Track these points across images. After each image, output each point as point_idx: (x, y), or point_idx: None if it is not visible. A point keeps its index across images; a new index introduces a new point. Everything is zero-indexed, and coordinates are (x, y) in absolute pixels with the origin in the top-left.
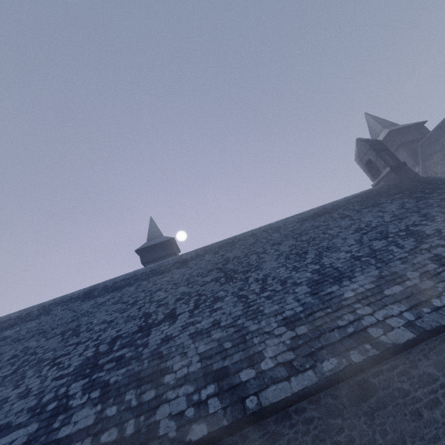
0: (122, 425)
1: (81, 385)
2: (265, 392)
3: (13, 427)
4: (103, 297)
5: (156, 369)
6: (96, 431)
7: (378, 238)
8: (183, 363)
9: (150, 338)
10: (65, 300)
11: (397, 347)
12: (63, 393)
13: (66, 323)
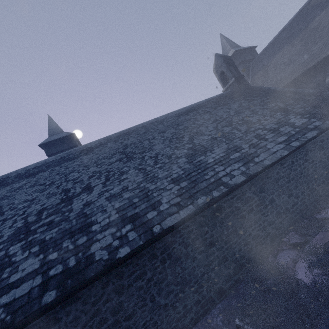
0: (65, 262)
1: (19, 246)
2: (164, 222)
3: None
4: (19, 183)
5: (84, 224)
6: (44, 270)
7: (227, 125)
8: (104, 216)
9: (73, 206)
10: None
11: (237, 185)
12: (3, 255)
13: None
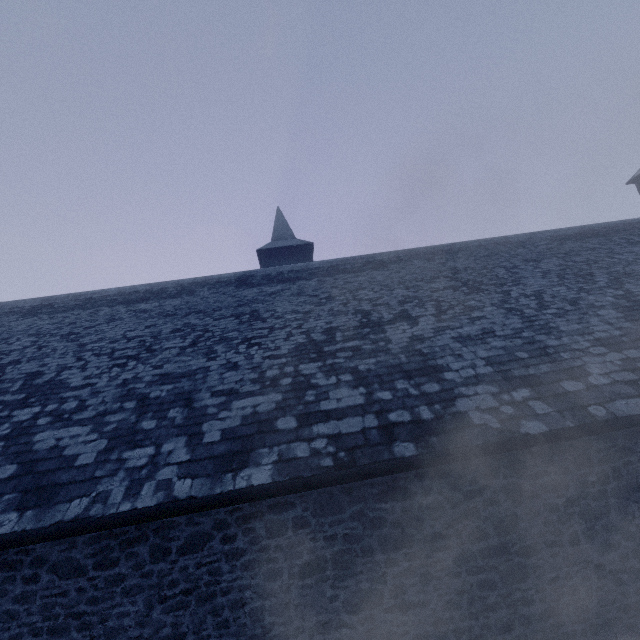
0: (412, 410)
1: (314, 367)
2: (612, 404)
3: (243, 393)
4: (271, 287)
5: (424, 365)
6: (376, 410)
7: None
8: (462, 364)
9: (389, 335)
10: (210, 281)
11: None
12: (294, 372)
13: (232, 307)
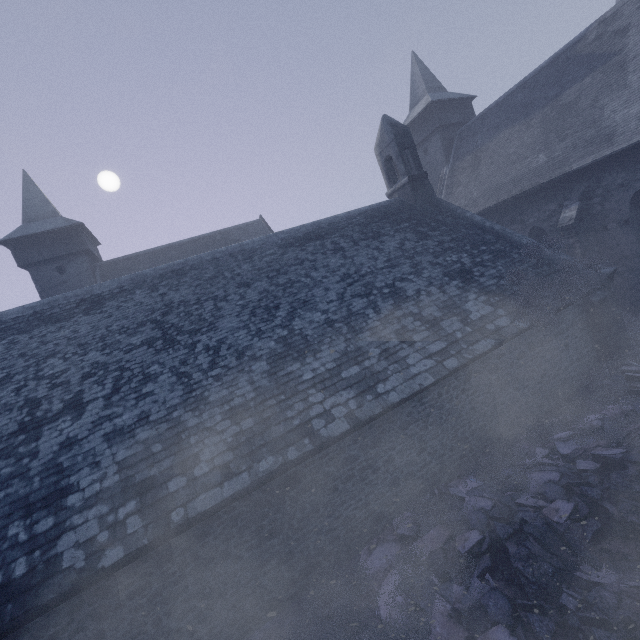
0: (8, 567)
1: None
2: (194, 502)
3: None
4: None
5: (54, 489)
6: None
7: (361, 294)
8: (94, 477)
9: (41, 444)
10: None
11: (331, 440)
12: None
13: None
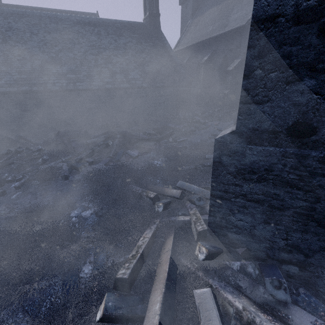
0: None
1: None
2: None
3: None
4: None
5: None
6: None
7: (94, 54)
8: None
9: None
10: None
11: (50, 90)
12: None
13: None
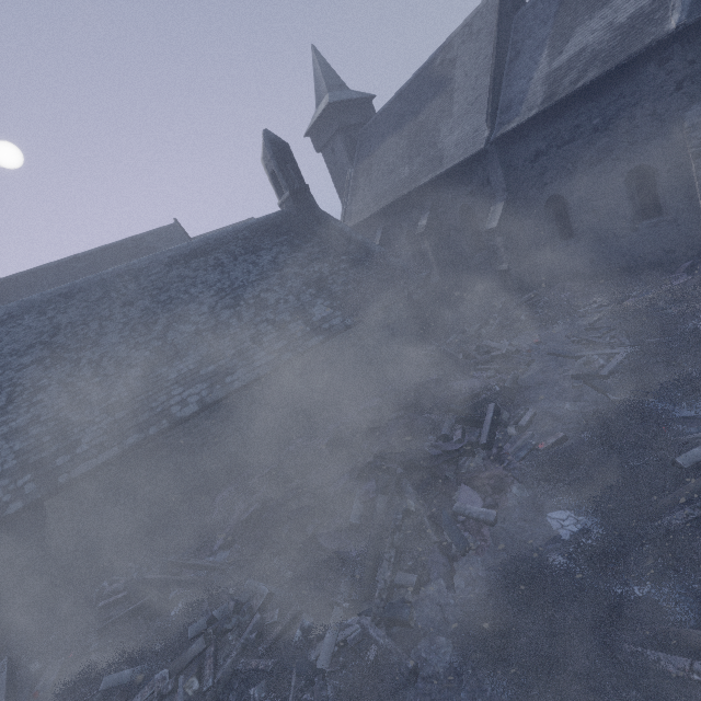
0: None
1: None
2: (76, 469)
3: None
4: None
5: None
6: None
7: (230, 306)
8: None
9: None
10: None
11: (183, 419)
12: None
13: None
